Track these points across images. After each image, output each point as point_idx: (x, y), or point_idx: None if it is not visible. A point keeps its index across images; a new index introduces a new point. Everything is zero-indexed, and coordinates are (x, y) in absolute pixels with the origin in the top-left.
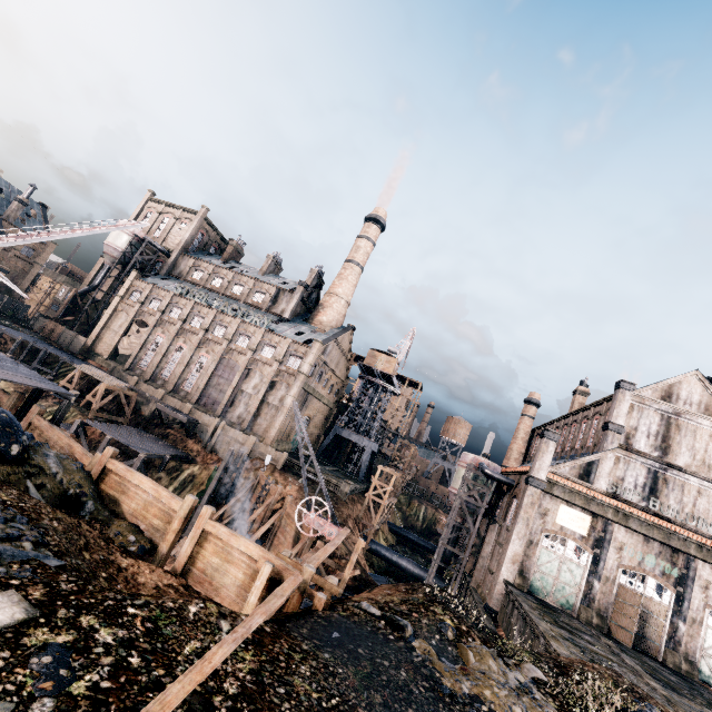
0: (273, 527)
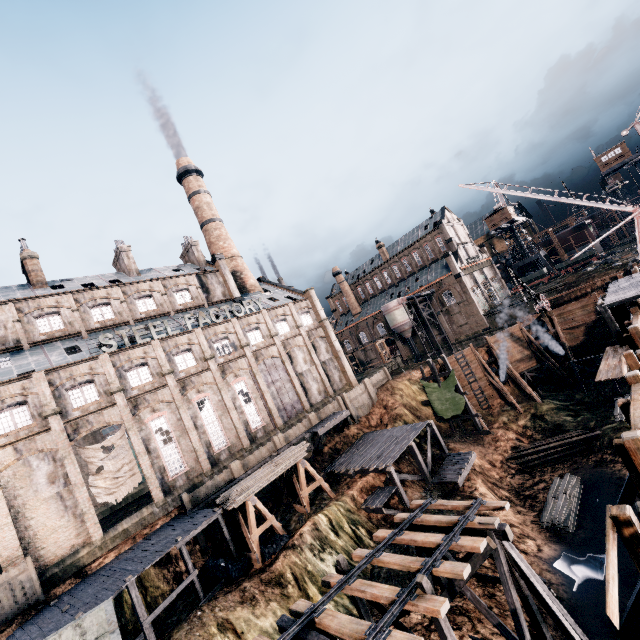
0: (496, 355)
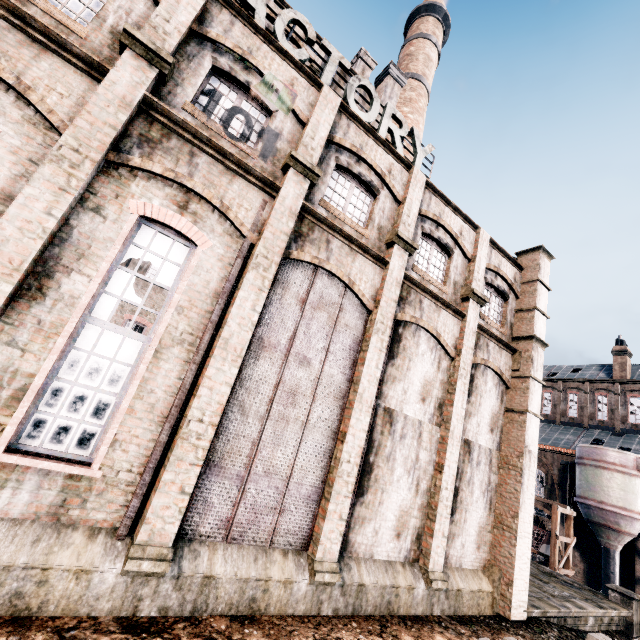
0: None
